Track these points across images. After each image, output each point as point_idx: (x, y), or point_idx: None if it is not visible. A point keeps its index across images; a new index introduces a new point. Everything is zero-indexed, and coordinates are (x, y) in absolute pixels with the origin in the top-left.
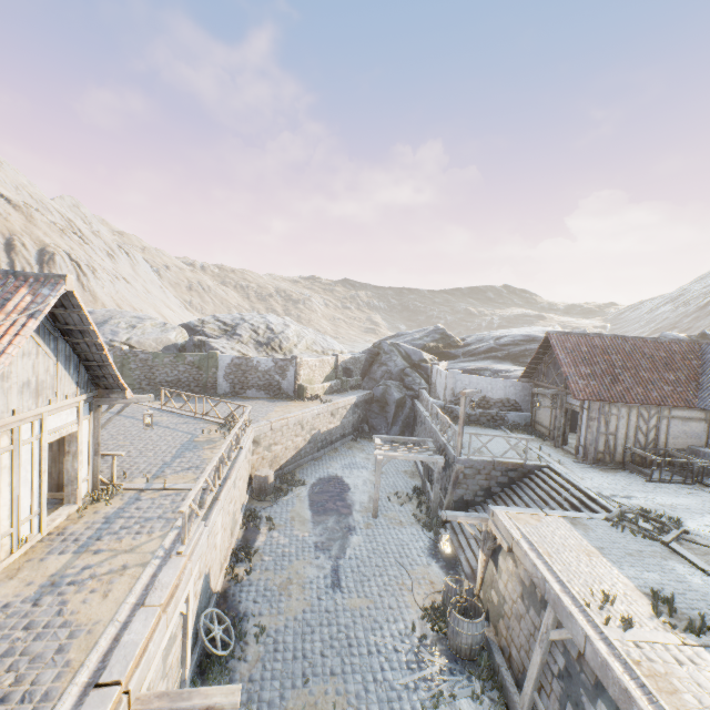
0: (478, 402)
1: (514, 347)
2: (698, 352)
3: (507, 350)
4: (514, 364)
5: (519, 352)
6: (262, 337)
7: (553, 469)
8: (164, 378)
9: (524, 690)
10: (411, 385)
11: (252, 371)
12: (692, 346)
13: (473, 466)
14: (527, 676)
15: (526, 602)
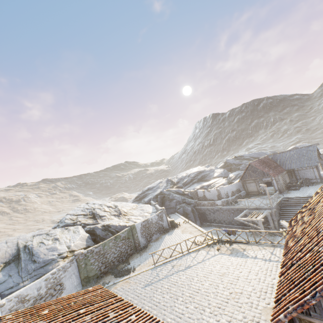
0: (231, 194)
1: (197, 176)
2: (270, 158)
3: (196, 178)
4: (203, 182)
5: (201, 177)
6: (113, 212)
7: (286, 198)
8: (113, 257)
9: None
10: (190, 202)
11: (151, 225)
12: (267, 157)
13: (275, 208)
14: None
15: None
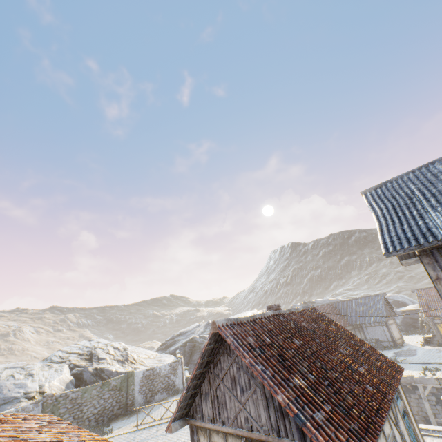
0: None
1: None
2: (334, 306)
3: None
4: None
5: None
6: (118, 356)
7: None
8: (91, 412)
9: (432, 422)
10: None
11: (157, 377)
12: (331, 305)
13: None
14: (429, 416)
15: (407, 395)
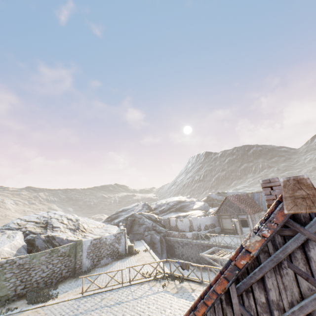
0: (205, 227)
1: (176, 206)
2: (249, 196)
3: (175, 207)
4: (181, 212)
5: (179, 207)
6: (70, 225)
7: None
8: (40, 275)
9: None
10: (160, 230)
11: (103, 245)
12: (247, 194)
13: None
14: None
15: None
